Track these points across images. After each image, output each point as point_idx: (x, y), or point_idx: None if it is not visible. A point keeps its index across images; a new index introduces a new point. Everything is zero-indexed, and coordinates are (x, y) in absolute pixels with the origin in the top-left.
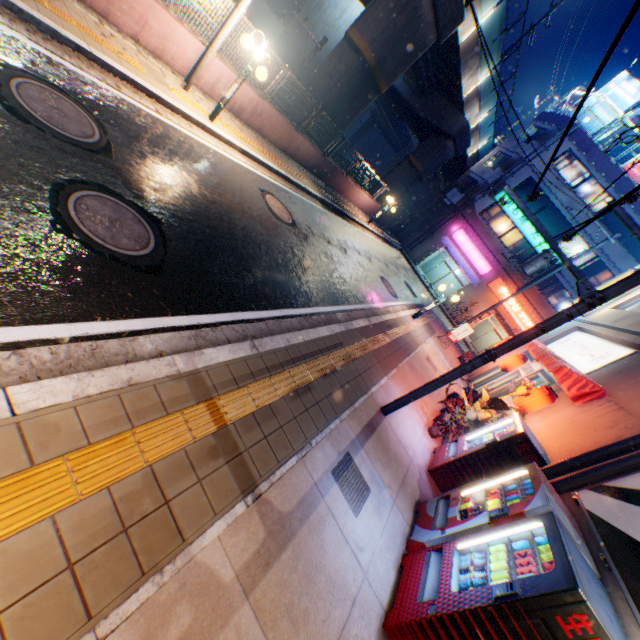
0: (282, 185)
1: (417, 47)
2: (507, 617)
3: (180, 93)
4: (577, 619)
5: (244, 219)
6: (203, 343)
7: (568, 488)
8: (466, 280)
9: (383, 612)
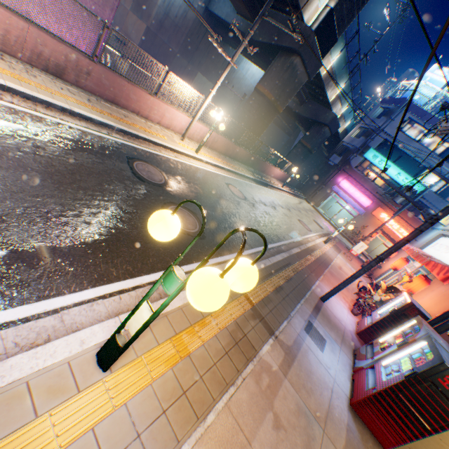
0: (233, 177)
1: (297, 85)
2: (413, 384)
3: (181, 143)
4: (448, 378)
5: (224, 202)
6: None
7: (443, 329)
8: (355, 212)
9: (348, 399)
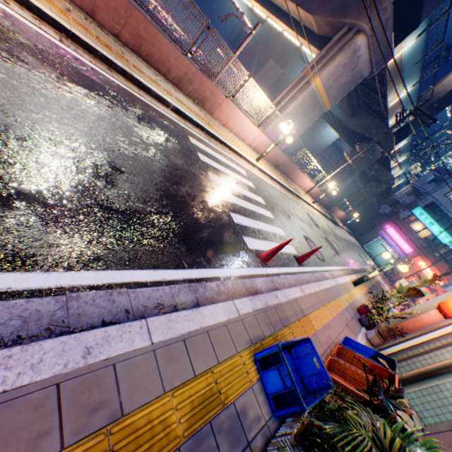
0: (324, 218)
1: (372, 160)
2: None
3: (306, 197)
4: None
5: (332, 237)
6: (352, 272)
7: None
8: (396, 255)
9: None
